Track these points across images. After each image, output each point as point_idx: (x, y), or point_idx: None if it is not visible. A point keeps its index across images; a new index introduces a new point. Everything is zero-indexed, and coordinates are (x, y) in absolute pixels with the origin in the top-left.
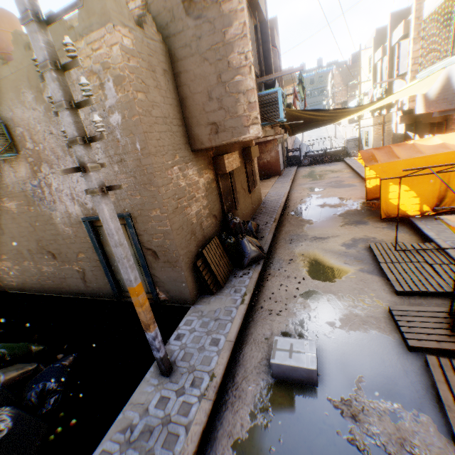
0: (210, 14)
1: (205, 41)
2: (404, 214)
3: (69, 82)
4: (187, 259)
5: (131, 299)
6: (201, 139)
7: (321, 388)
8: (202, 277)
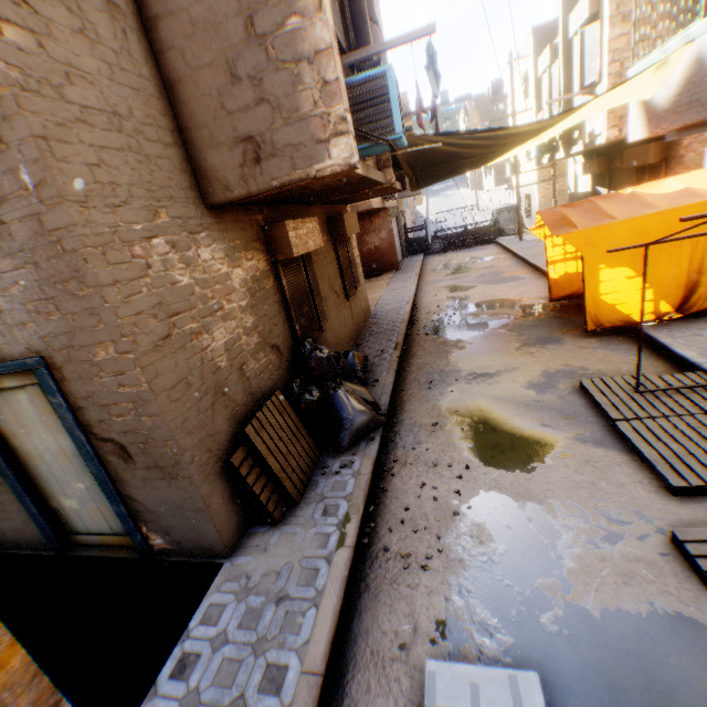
0: None
1: None
2: (627, 320)
3: None
4: (205, 455)
5: (90, 550)
6: (224, 179)
7: None
8: (249, 488)
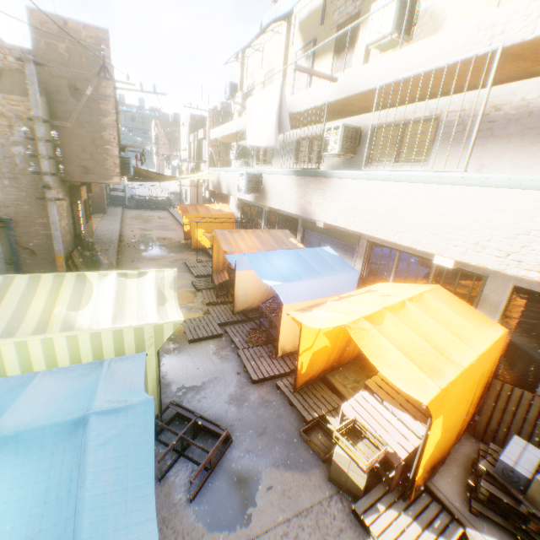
0: (92, 104)
1: (86, 117)
2: (204, 247)
3: None
4: None
5: None
6: (73, 174)
7: None
8: None
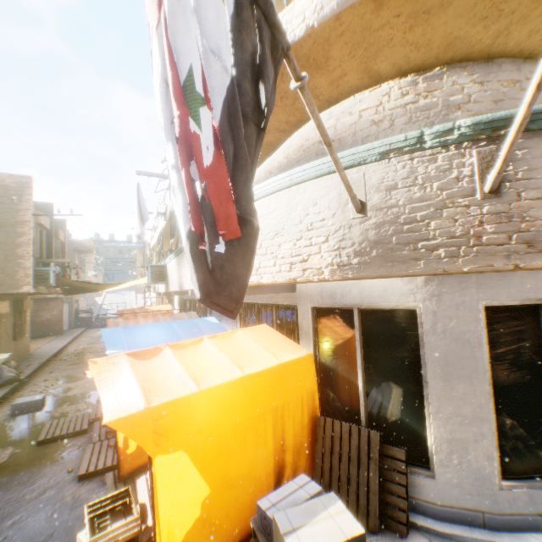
0: (10, 229)
1: (2, 239)
2: None
3: None
4: None
5: None
6: None
7: (44, 411)
8: None
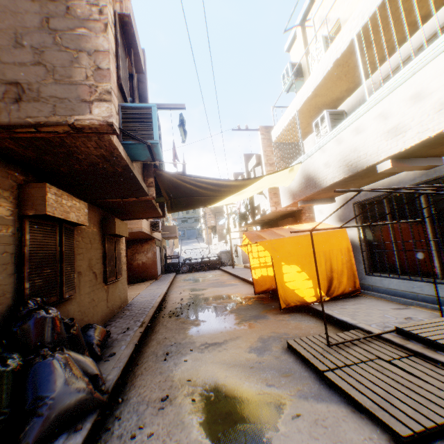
0: None
1: None
2: (303, 301)
3: None
4: None
5: None
6: None
7: None
8: None
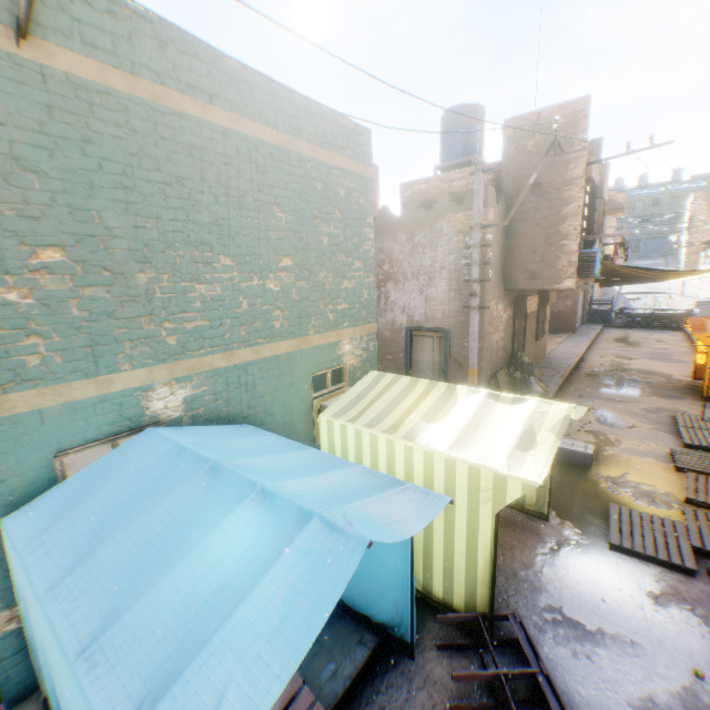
0: (551, 195)
1: (542, 212)
2: None
3: (439, 234)
4: (484, 376)
5: None
6: (516, 282)
7: (592, 471)
8: None
